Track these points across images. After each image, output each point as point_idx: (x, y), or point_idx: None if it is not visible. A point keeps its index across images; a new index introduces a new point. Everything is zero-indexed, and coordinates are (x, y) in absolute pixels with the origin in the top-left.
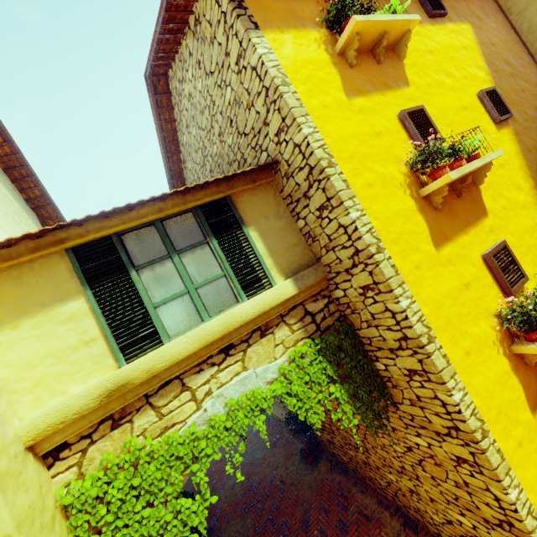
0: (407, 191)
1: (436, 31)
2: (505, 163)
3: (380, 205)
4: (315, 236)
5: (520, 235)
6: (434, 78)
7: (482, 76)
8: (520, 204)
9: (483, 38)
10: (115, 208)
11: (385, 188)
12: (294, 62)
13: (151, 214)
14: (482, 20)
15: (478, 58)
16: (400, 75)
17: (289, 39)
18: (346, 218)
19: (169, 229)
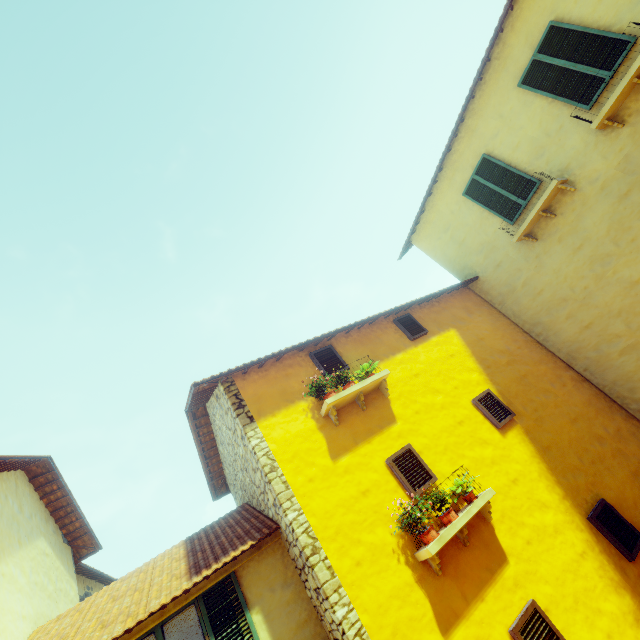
0: (401, 558)
1: (420, 351)
2: (519, 475)
3: (370, 588)
4: (321, 614)
5: (559, 578)
6: (422, 402)
7: (475, 378)
8: (550, 528)
9: (470, 336)
10: (114, 637)
11: (375, 562)
12: (283, 442)
13: (152, 622)
14: (466, 319)
15: (468, 360)
16: (386, 414)
17: (279, 420)
18: (334, 616)
19: (169, 634)
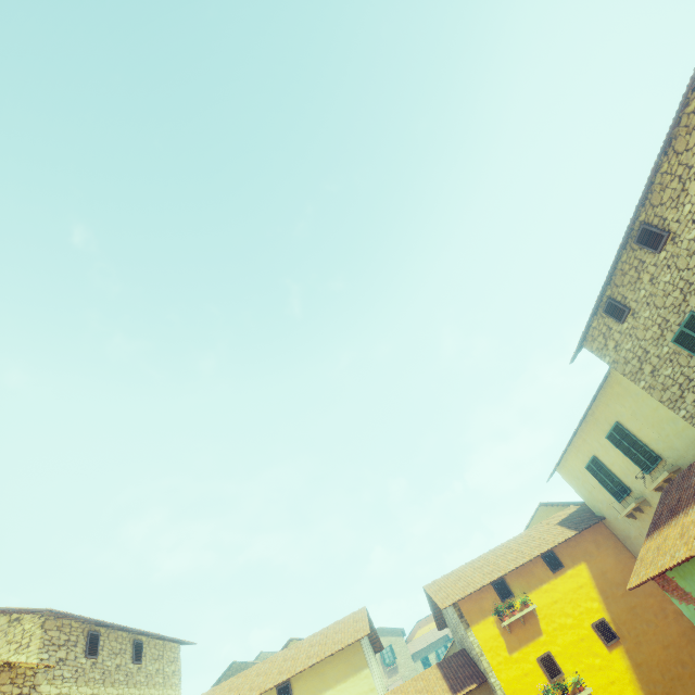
0: None
1: (559, 582)
2: (616, 679)
3: None
4: None
5: None
6: (558, 622)
7: (596, 606)
8: None
9: (596, 569)
10: None
11: None
12: (484, 640)
13: None
14: (595, 553)
15: (592, 591)
16: (536, 628)
17: (481, 627)
18: None
19: None
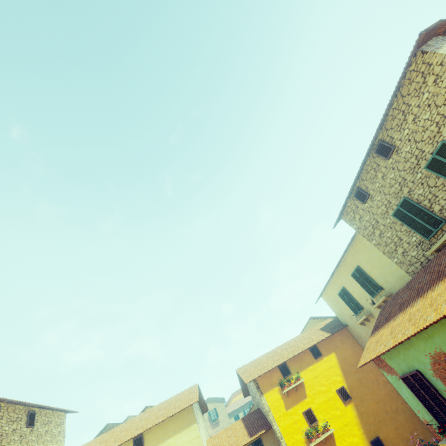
0: (305, 444)
1: (318, 365)
2: (348, 423)
3: None
4: None
5: None
6: (317, 389)
7: (339, 379)
8: (354, 443)
9: (341, 356)
10: None
11: (298, 444)
12: (271, 402)
13: None
14: (340, 346)
15: (337, 369)
16: (303, 394)
17: (270, 394)
18: None
19: None
